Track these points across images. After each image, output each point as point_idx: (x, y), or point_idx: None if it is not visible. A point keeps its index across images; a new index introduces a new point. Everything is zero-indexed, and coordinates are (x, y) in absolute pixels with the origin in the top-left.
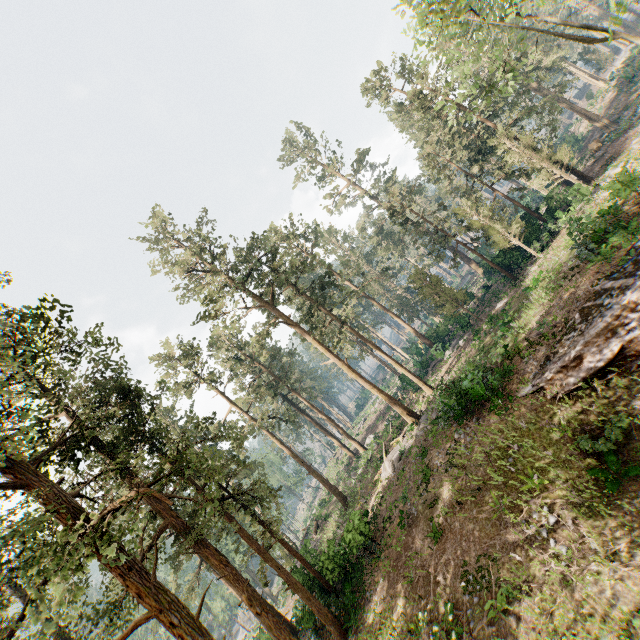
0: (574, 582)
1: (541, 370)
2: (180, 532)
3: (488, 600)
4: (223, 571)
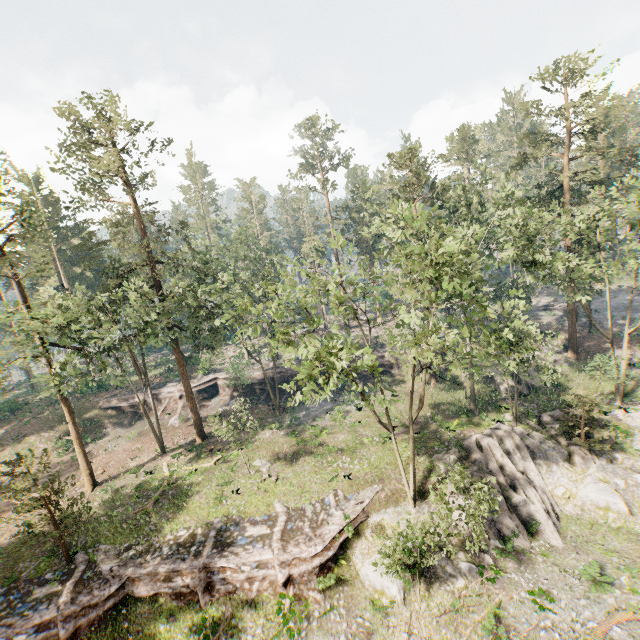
0: (36, 447)
1: (108, 397)
2: None
3: (12, 442)
4: None
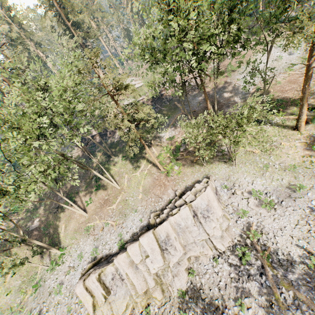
0: None
1: None
2: None
3: None
4: None
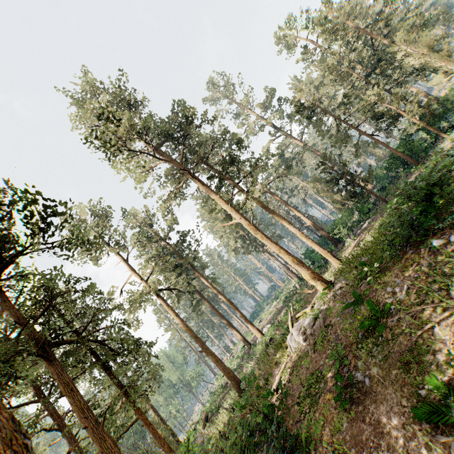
0: None
1: None
2: None
3: None
4: None
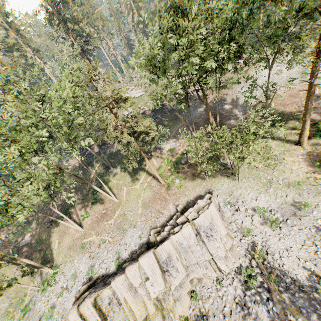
0: None
1: None
2: None
3: None
4: None
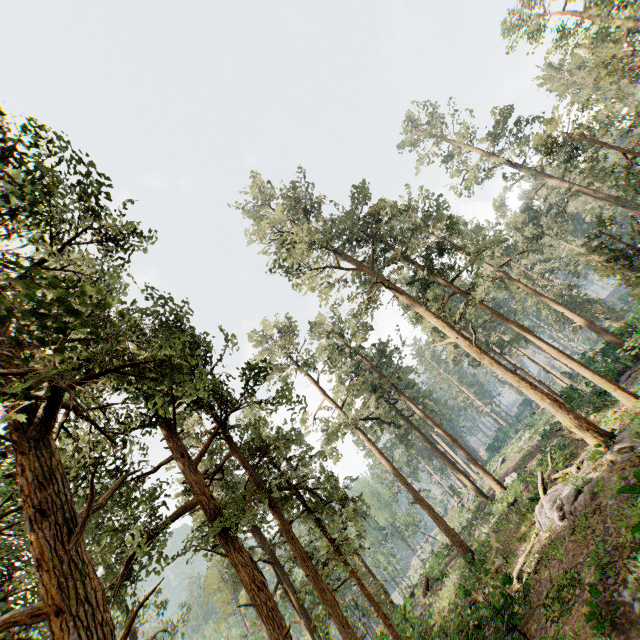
0: None
1: None
2: (212, 517)
3: None
4: (255, 595)
